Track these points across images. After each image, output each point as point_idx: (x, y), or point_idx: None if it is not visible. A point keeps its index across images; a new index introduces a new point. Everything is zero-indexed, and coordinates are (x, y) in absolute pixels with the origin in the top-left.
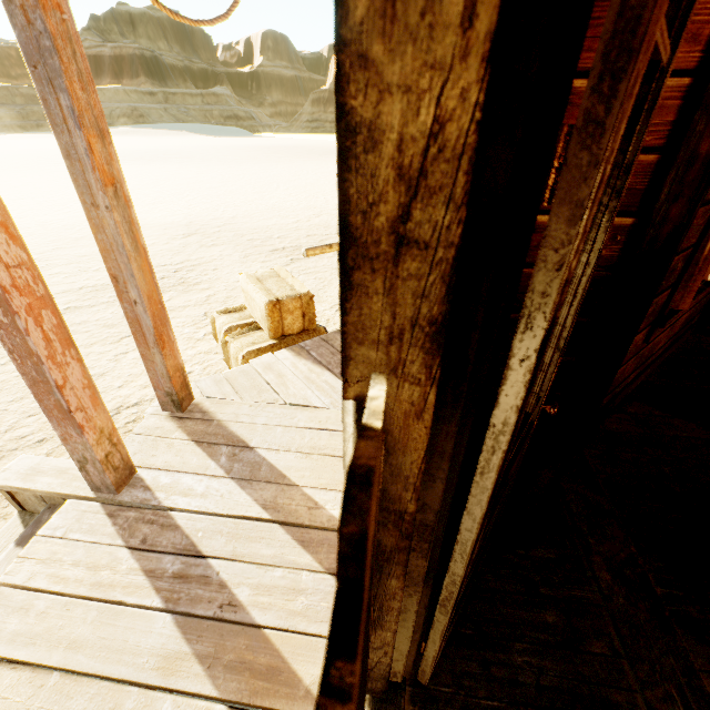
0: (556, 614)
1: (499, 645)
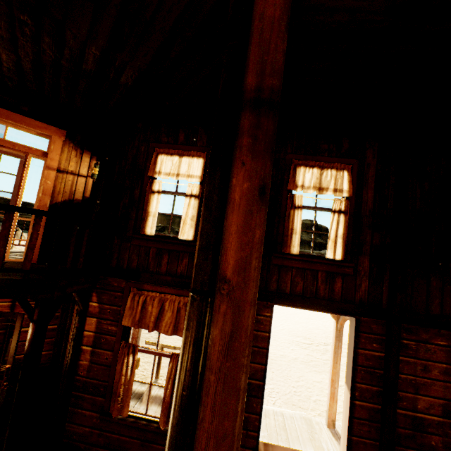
0: None
1: None
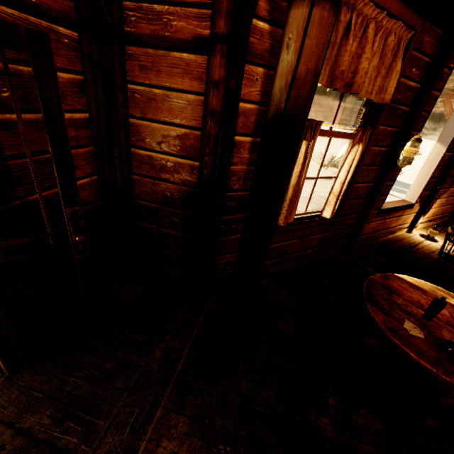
0: (114, 365)
1: (69, 371)
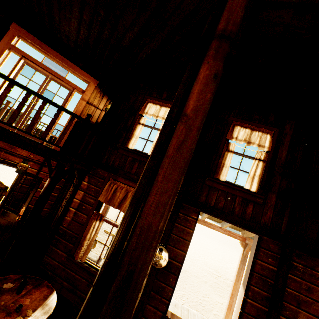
0: None
1: None
